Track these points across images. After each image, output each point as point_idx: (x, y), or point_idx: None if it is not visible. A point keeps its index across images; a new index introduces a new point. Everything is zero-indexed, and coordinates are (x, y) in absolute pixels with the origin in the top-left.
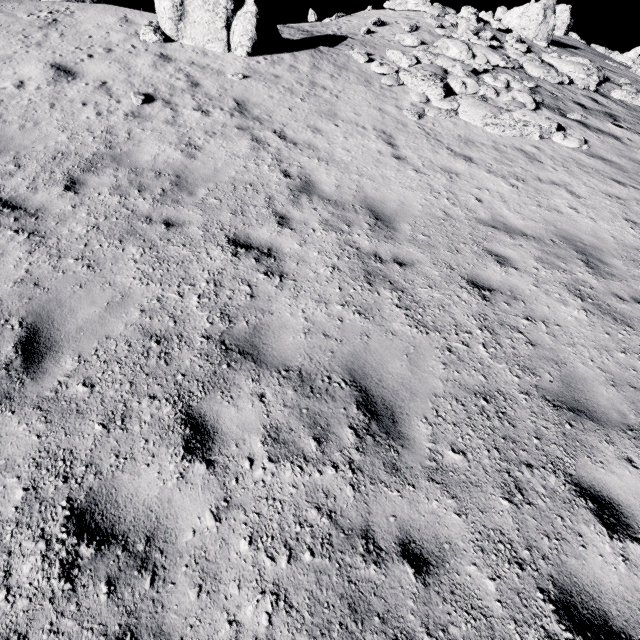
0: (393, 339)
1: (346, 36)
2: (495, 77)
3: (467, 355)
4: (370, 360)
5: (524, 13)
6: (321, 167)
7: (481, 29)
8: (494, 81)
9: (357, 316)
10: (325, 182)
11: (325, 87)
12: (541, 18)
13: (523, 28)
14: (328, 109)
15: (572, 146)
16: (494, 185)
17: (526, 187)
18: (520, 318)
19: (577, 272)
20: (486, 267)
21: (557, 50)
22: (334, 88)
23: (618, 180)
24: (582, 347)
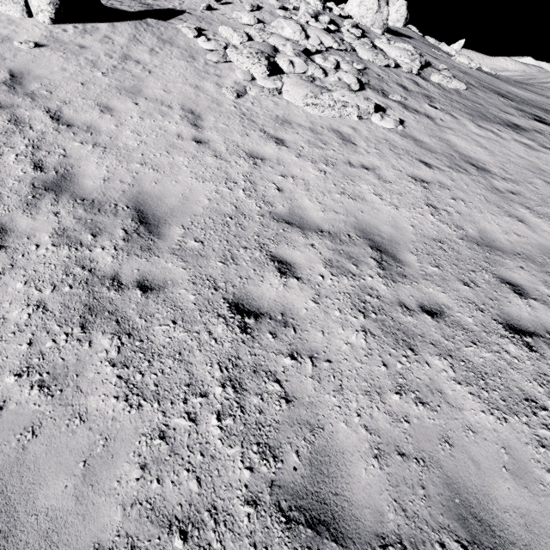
0: (77, 430)
1: (184, 11)
2: (325, 58)
3: (187, 440)
4: (11, 488)
5: (362, 2)
6: (93, 155)
7: (319, 13)
8: (324, 61)
9: (35, 393)
10: (90, 174)
11: (139, 61)
12: (376, 8)
13: (362, 16)
14: (133, 85)
15: (388, 127)
16: (301, 171)
17: (334, 172)
18: (283, 356)
19: (367, 276)
20: (262, 280)
21: (391, 37)
22: (150, 62)
23: (425, 161)
24: (351, 393)
